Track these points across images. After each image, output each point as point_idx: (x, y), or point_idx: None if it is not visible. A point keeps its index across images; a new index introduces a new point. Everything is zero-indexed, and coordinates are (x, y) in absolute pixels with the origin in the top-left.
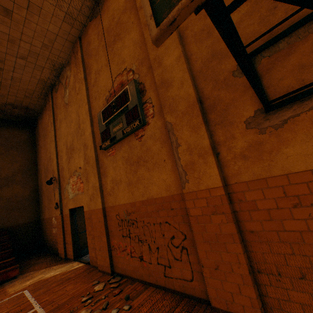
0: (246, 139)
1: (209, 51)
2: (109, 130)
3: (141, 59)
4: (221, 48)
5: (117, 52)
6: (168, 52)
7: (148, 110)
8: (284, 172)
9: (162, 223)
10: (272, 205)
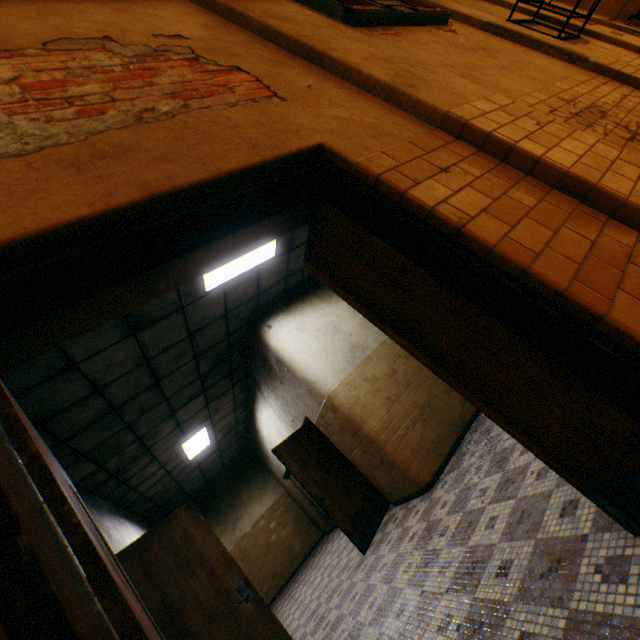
0: None
1: None
2: None
3: None
4: None
5: None
6: None
7: None
8: None
9: (623, 98)
10: None
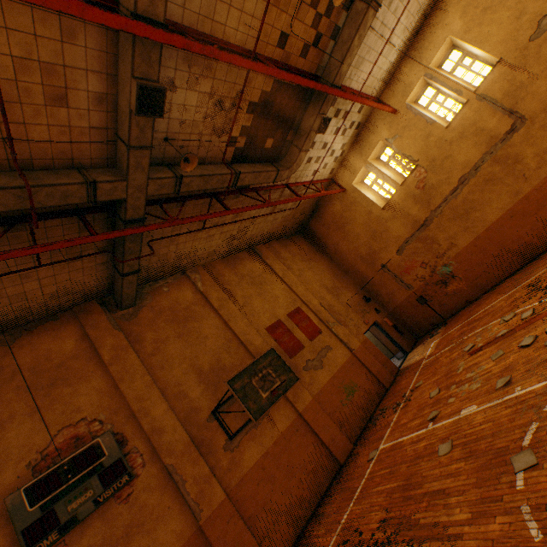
0: (227, 457)
1: (189, 406)
2: (55, 512)
3: (114, 408)
4: (197, 405)
5: (61, 398)
6: (156, 405)
7: (135, 460)
8: (248, 469)
9: None
10: (251, 490)
